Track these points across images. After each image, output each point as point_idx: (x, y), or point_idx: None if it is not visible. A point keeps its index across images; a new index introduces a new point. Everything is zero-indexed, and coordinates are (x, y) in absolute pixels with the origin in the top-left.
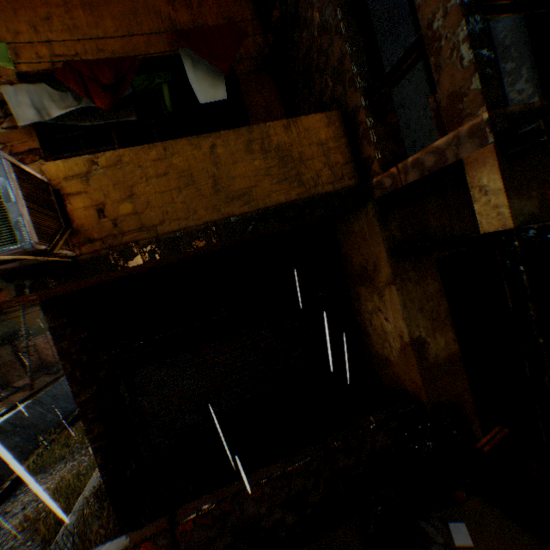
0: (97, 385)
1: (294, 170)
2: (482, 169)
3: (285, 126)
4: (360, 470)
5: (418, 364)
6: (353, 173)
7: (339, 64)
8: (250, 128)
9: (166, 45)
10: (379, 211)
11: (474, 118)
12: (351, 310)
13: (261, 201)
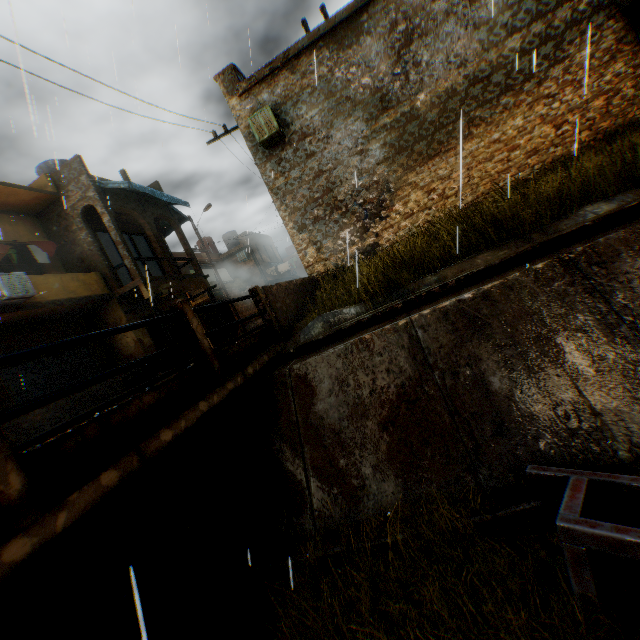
0: None
1: (90, 287)
2: (143, 287)
3: (85, 275)
4: (130, 379)
5: (142, 346)
6: (109, 290)
7: (99, 260)
8: (74, 274)
9: (4, 236)
10: (119, 301)
11: (139, 278)
12: (112, 345)
13: (81, 294)
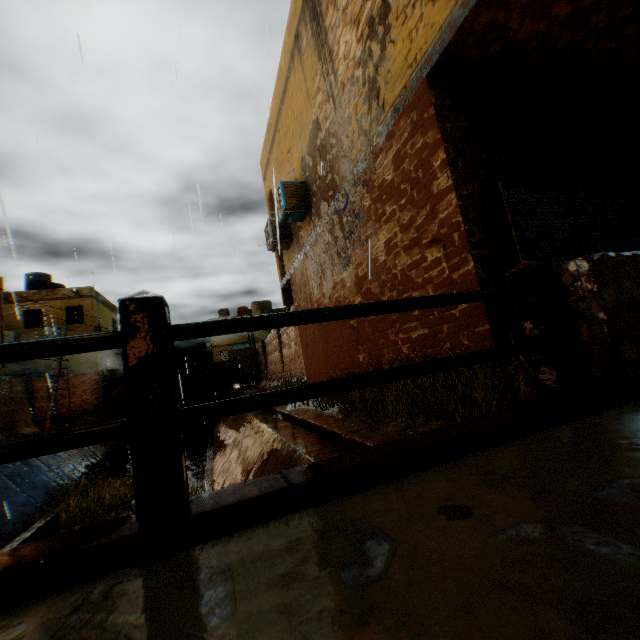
0: (477, 183)
1: None
2: None
3: None
4: None
5: None
6: None
7: None
8: None
9: None
10: None
11: None
12: None
13: None
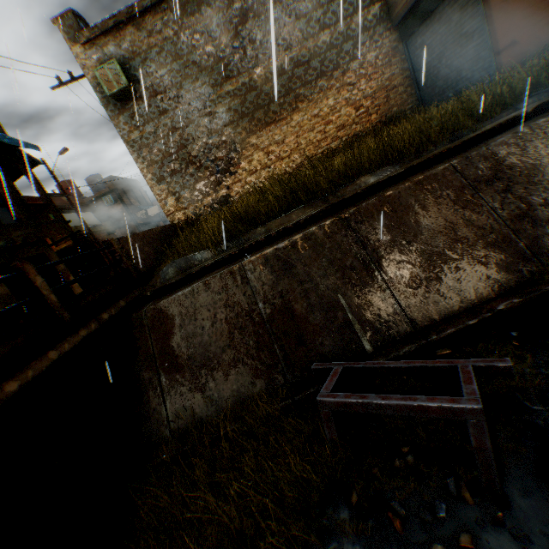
0: None
1: None
2: None
3: None
4: None
5: None
6: None
7: None
8: None
9: None
10: None
11: None
12: None
13: None
